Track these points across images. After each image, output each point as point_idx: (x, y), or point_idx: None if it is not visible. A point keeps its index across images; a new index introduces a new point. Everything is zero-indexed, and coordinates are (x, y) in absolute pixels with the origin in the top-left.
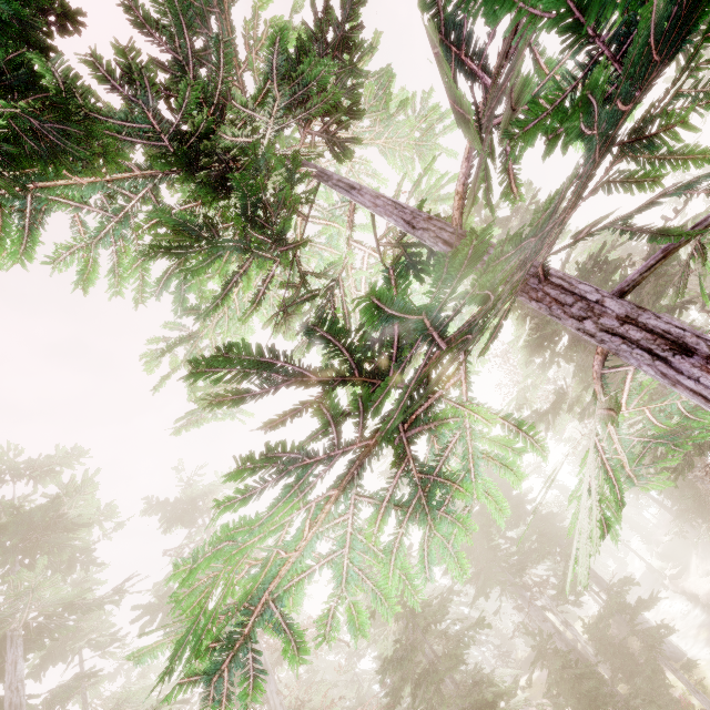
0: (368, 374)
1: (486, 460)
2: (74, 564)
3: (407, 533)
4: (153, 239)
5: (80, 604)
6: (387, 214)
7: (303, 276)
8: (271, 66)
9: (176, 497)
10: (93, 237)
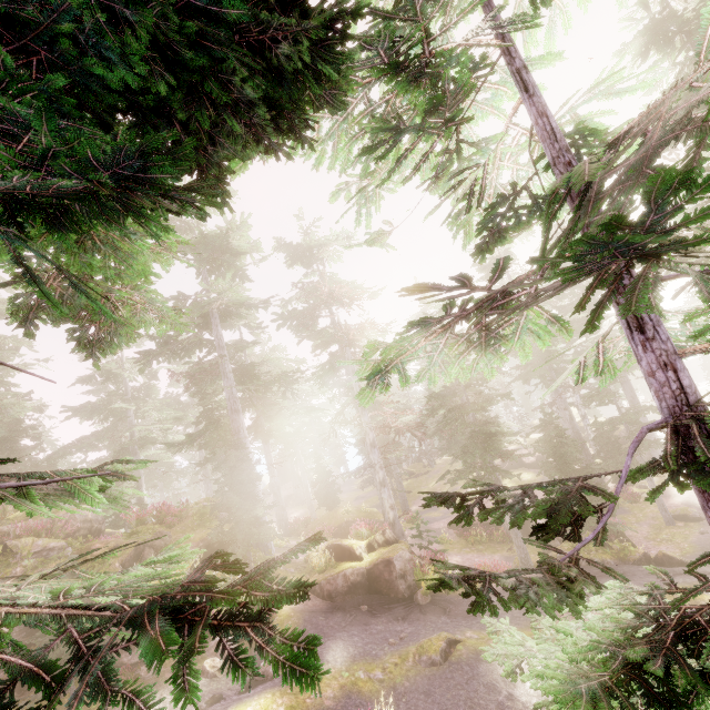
0: (475, 287)
1: (528, 333)
2: (235, 276)
3: (469, 354)
4: (359, 127)
5: (244, 304)
6: (542, 139)
7: (458, 143)
8: (486, 15)
9: (298, 243)
10: (327, 135)
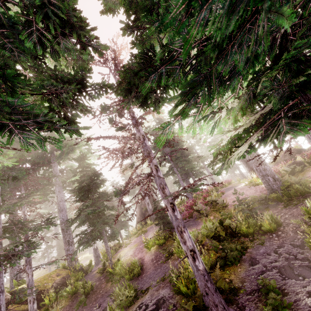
0: None
1: None
2: None
3: None
4: None
5: None
6: None
7: None
8: None
9: None
10: None
